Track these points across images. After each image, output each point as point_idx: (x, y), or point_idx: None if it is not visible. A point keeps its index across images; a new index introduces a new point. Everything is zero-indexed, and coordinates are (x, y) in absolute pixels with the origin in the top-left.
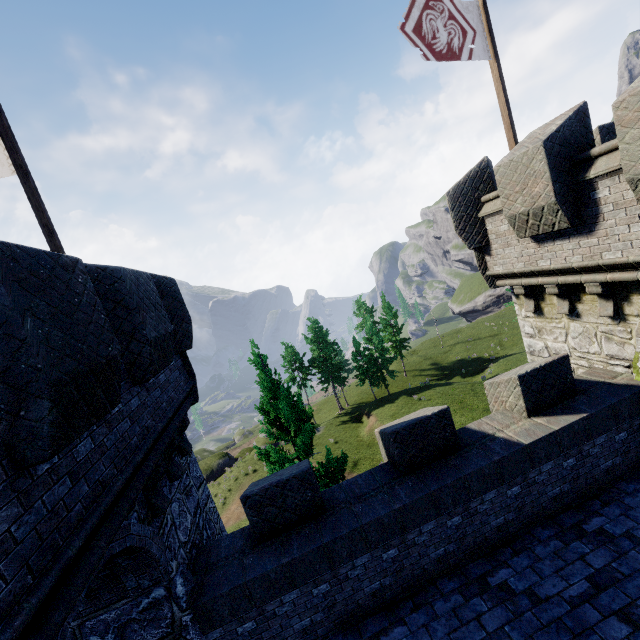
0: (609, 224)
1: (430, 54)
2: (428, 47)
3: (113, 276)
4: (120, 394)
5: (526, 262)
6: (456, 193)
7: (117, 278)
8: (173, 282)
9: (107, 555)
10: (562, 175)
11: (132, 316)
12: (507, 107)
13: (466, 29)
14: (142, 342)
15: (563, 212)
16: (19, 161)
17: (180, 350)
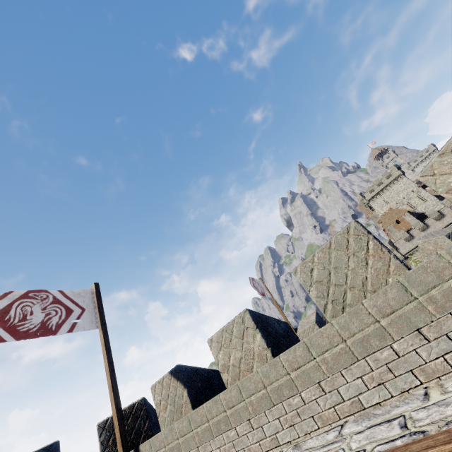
0: None
1: (259, 293)
2: (258, 291)
3: (218, 375)
4: None
5: None
6: None
7: (220, 376)
8: None
9: None
10: None
11: None
12: (283, 313)
13: (262, 287)
14: None
15: None
16: (104, 320)
17: None
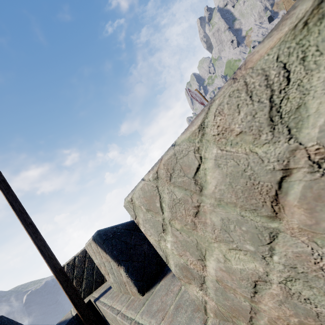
0: None
1: (199, 103)
2: (197, 101)
3: None
4: None
5: None
6: None
7: None
8: None
9: None
10: None
11: None
12: None
13: (200, 97)
14: None
15: None
16: (1, 177)
17: None
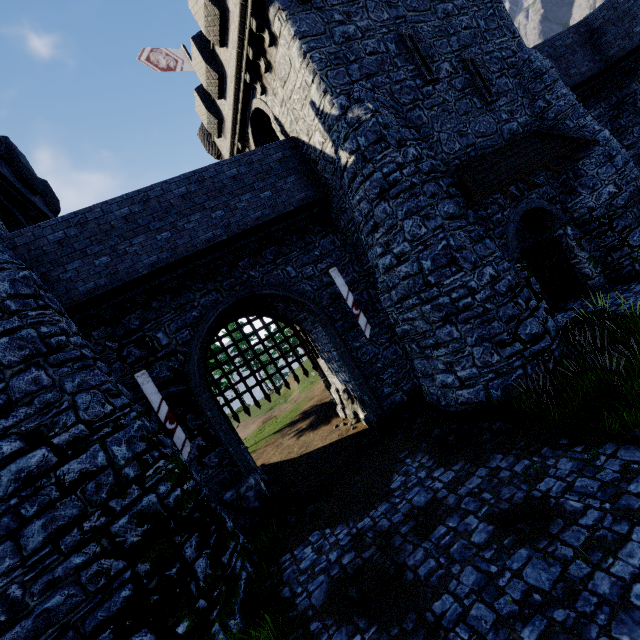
0: (224, 114)
1: (157, 69)
2: (155, 66)
3: (3, 139)
4: (5, 155)
5: (228, 151)
6: (201, 133)
7: (5, 139)
8: (46, 181)
9: (4, 201)
10: (207, 101)
11: (13, 153)
12: None
13: (178, 60)
14: (18, 162)
15: (212, 115)
16: None
17: (52, 210)
